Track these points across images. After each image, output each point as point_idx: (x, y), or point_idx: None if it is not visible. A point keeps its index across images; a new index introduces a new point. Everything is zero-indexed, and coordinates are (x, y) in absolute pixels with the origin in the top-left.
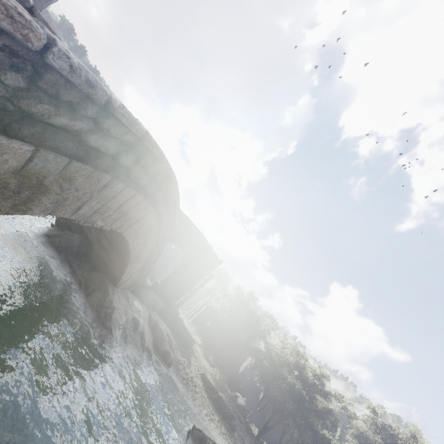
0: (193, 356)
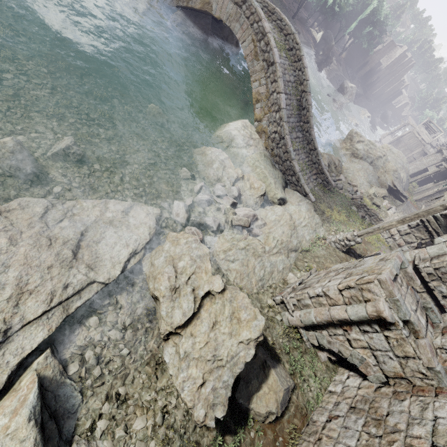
0: None
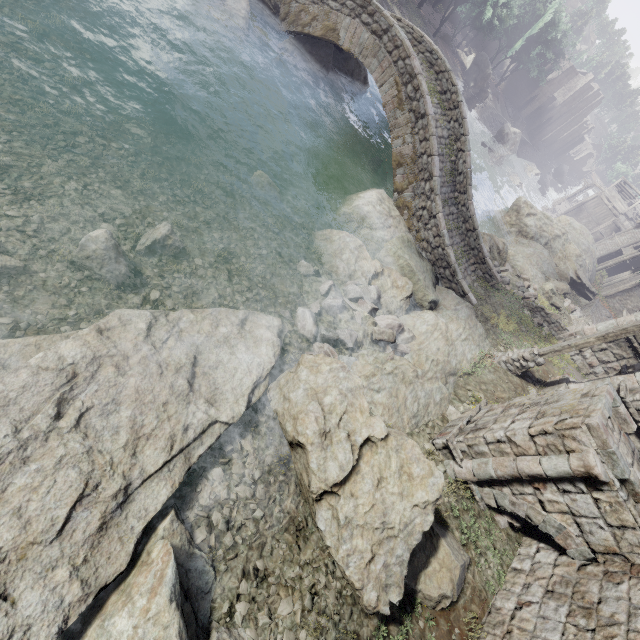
0: None
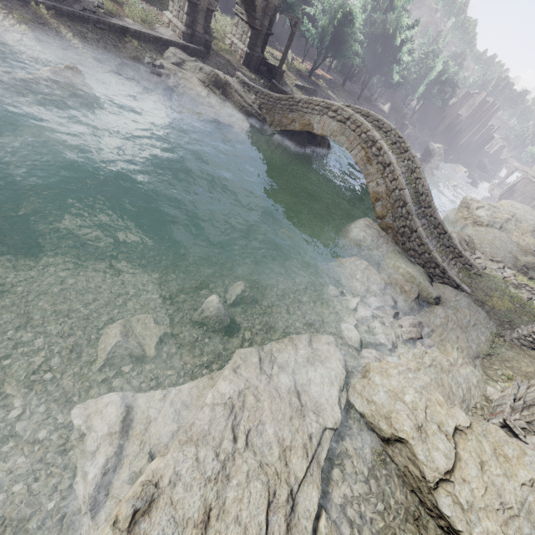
0: (284, 78)
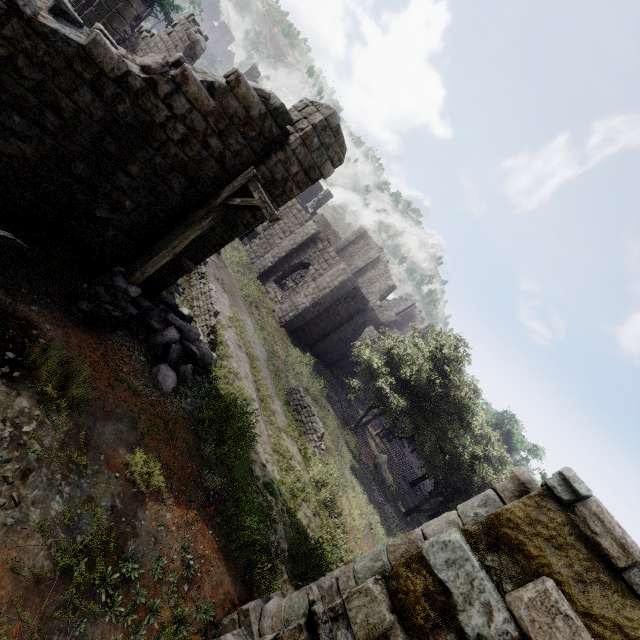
0: None
